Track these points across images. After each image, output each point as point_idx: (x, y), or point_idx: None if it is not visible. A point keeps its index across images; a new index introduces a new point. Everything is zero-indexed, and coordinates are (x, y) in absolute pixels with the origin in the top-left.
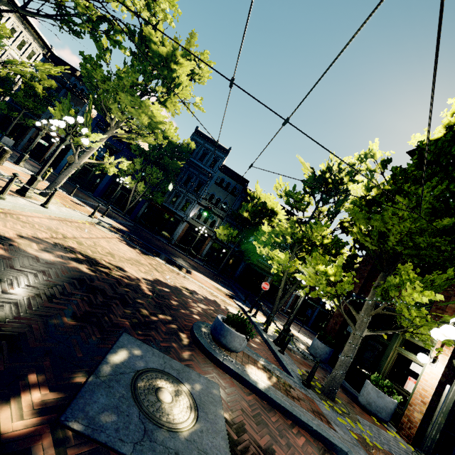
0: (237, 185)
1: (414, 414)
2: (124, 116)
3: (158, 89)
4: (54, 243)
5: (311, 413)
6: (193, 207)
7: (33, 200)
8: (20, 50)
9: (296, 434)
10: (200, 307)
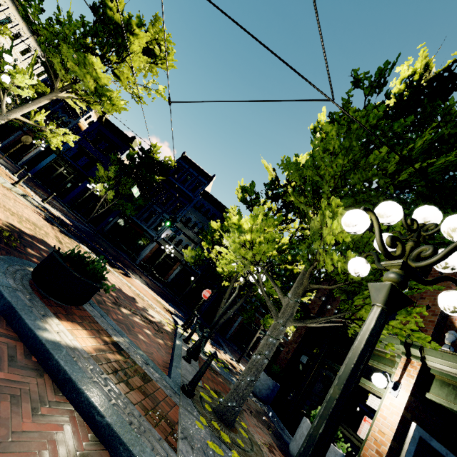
0: (216, 212)
1: None
2: (69, 76)
3: (113, 59)
4: None
5: (142, 411)
6: (166, 228)
7: None
8: None
9: (44, 415)
10: None
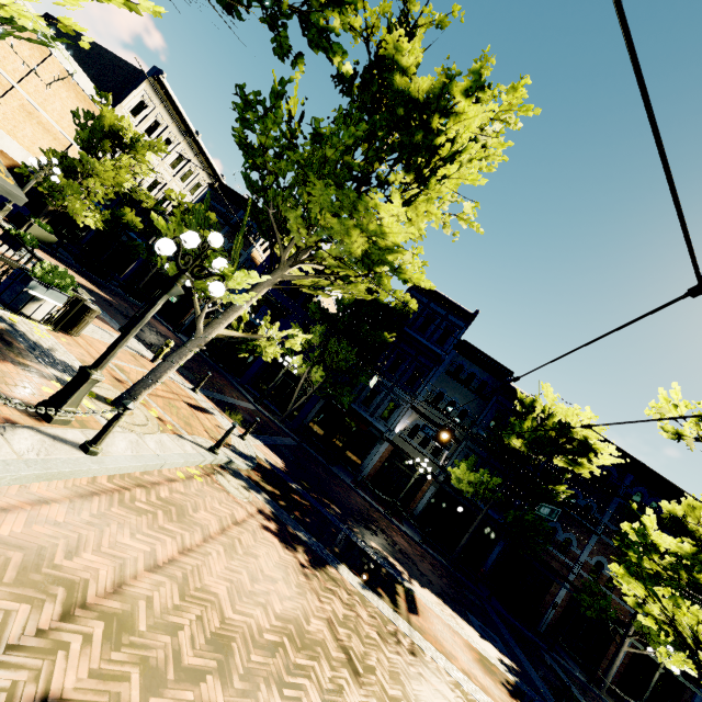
0: (488, 379)
1: None
2: (313, 238)
3: (394, 179)
4: None
5: None
6: (402, 415)
7: (77, 425)
8: (184, 183)
9: None
10: None
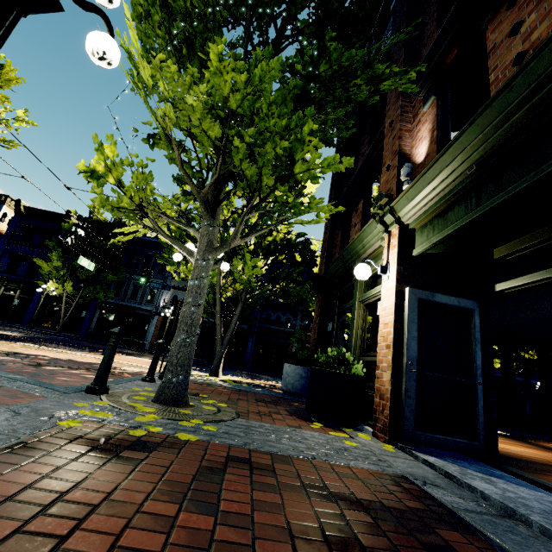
0: None
1: (383, 377)
2: None
3: None
4: None
5: None
6: (161, 294)
7: None
8: None
9: None
10: None
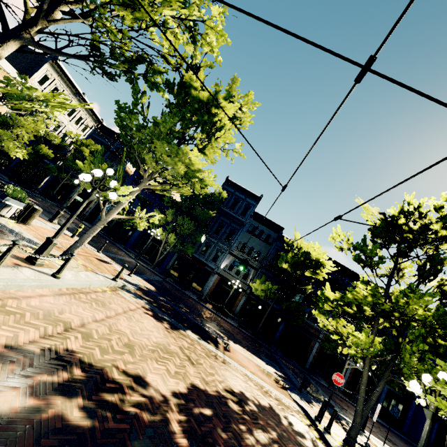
0: (270, 233)
1: None
2: (159, 167)
3: (197, 136)
4: (41, 351)
5: None
6: (224, 258)
7: (46, 267)
8: (77, 125)
9: None
10: (260, 442)
